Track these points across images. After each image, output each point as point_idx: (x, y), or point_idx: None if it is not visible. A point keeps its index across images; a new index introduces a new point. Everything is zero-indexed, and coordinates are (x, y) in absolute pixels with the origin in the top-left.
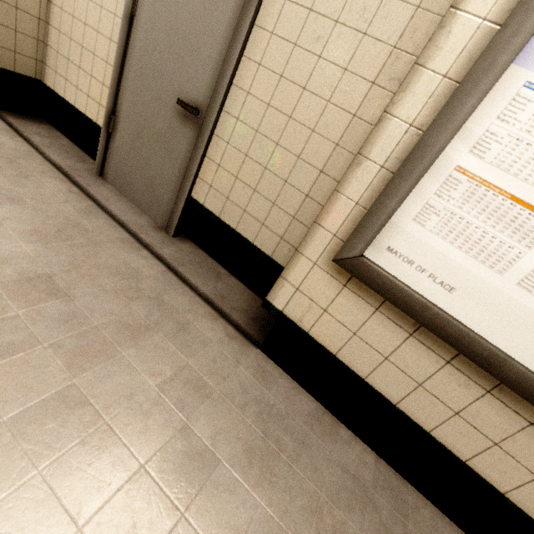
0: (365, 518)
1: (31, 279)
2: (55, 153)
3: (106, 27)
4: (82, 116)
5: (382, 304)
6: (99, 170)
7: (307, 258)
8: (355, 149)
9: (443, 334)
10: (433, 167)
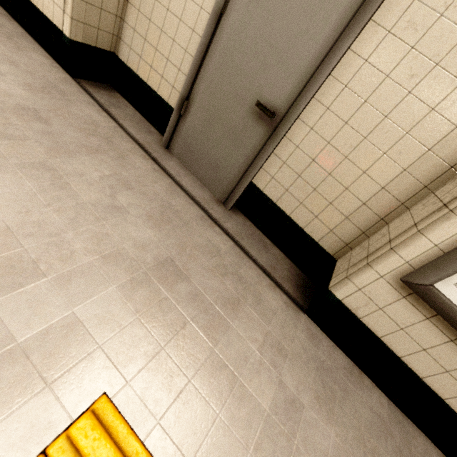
0: (387, 444)
1: (163, 264)
2: (131, 126)
3: (190, 18)
4: (153, 93)
5: (434, 316)
6: (166, 144)
7: (376, 271)
8: (421, 177)
9: None
10: None
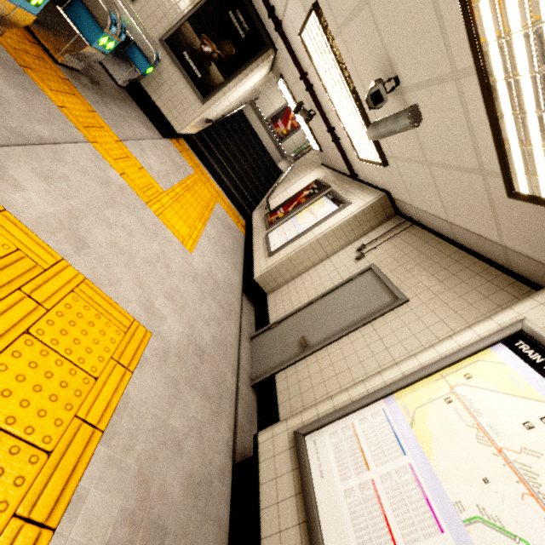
0: None
1: (200, 348)
2: (245, 319)
3: (302, 298)
4: (267, 315)
5: (296, 468)
6: (253, 337)
7: (287, 425)
8: None
9: (305, 497)
10: (346, 417)
